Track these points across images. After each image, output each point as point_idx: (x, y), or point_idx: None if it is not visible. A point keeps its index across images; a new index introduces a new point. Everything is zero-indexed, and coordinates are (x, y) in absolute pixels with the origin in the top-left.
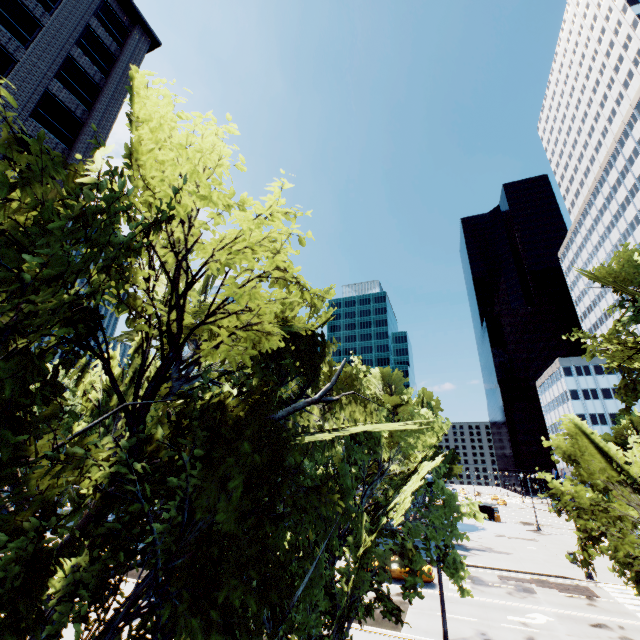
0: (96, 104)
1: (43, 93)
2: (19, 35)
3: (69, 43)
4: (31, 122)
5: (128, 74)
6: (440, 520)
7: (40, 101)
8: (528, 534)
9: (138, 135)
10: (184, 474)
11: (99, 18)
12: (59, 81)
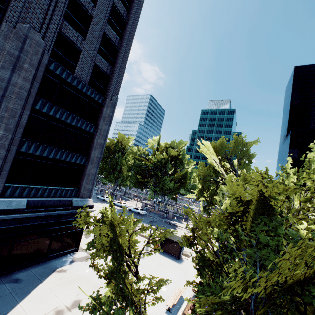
0: (131, 8)
1: (111, 5)
2: None
3: None
4: (107, 26)
5: None
6: None
7: (110, 11)
8: None
9: None
10: None
11: None
12: None
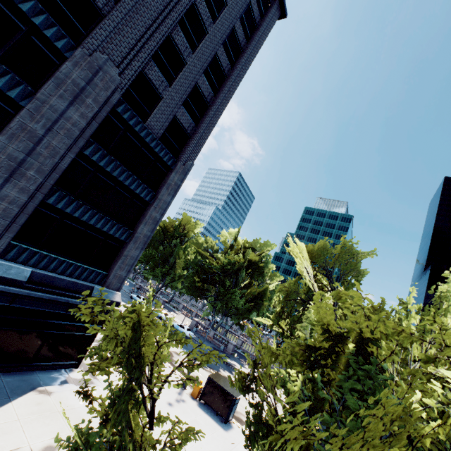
0: (237, 64)
1: (213, 56)
2: (213, 13)
3: (236, 18)
4: (202, 77)
5: (260, 40)
6: None
7: (210, 61)
8: None
9: None
10: None
11: None
12: (223, 46)
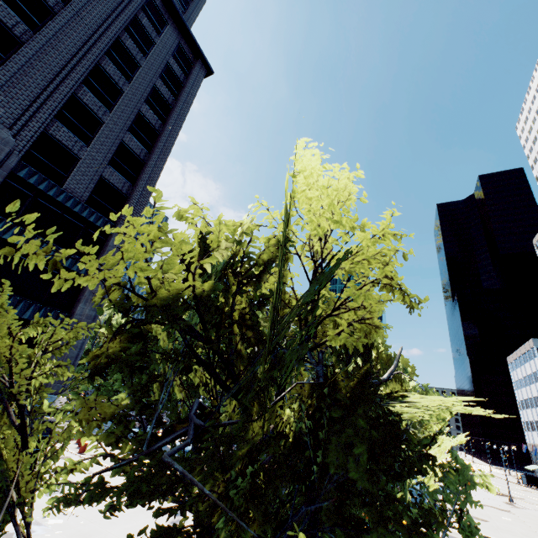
0: (168, 119)
1: (136, 113)
2: (126, 74)
3: (155, 77)
4: (128, 135)
5: (190, 96)
6: (455, 486)
7: (134, 119)
8: (501, 504)
9: (295, 190)
10: (321, 434)
11: (175, 57)
12: (147, 104)
